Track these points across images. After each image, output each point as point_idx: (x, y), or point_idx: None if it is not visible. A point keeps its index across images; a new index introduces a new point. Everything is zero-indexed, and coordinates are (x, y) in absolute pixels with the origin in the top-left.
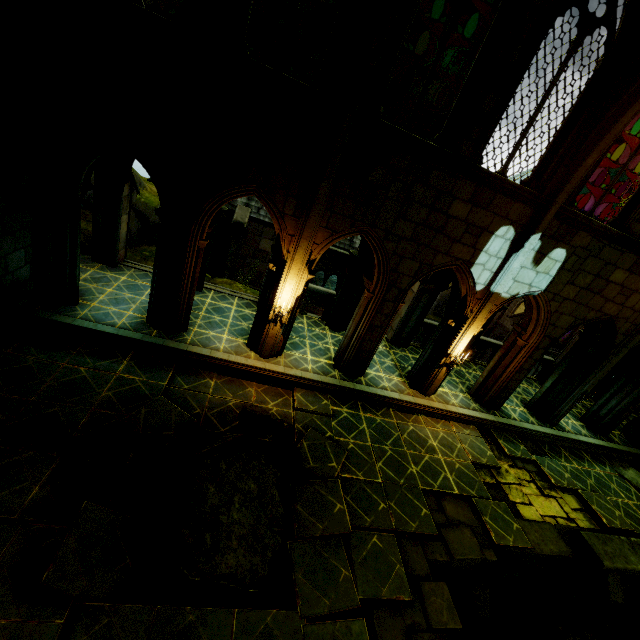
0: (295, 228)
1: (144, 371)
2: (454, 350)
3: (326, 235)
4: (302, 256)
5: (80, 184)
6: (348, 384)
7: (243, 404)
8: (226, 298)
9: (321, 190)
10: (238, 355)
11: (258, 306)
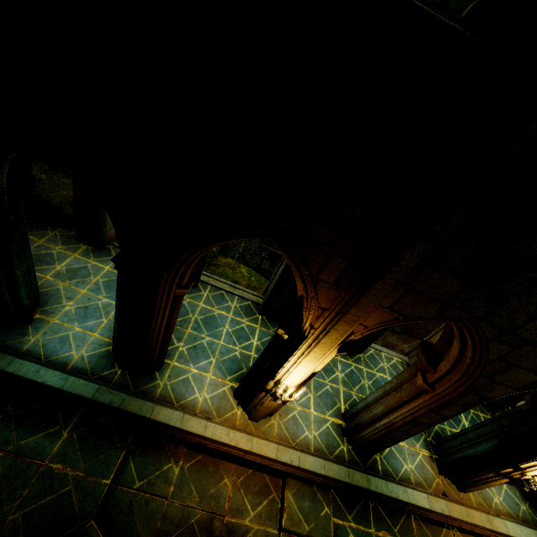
0: (332, 301)
1: (86, 453)
2: (534, 469)
3: (385, 317)
4: (334, 341)
5: (0, 189)
6: (360, 479)
7: (211, 519)
8: (223, 299)
9: (403, 259)
10: (219, 416)
11: (254, 365)
